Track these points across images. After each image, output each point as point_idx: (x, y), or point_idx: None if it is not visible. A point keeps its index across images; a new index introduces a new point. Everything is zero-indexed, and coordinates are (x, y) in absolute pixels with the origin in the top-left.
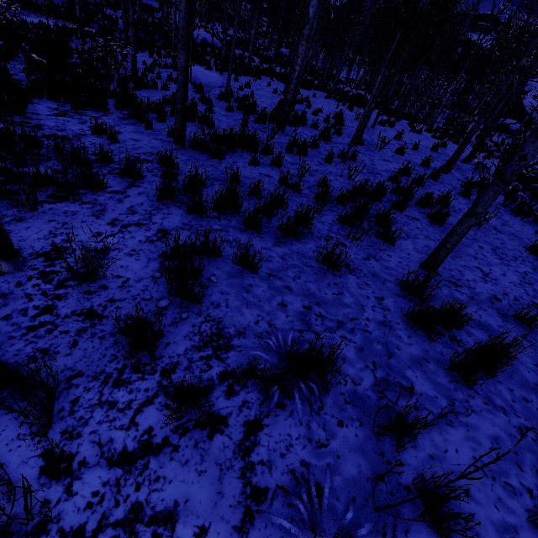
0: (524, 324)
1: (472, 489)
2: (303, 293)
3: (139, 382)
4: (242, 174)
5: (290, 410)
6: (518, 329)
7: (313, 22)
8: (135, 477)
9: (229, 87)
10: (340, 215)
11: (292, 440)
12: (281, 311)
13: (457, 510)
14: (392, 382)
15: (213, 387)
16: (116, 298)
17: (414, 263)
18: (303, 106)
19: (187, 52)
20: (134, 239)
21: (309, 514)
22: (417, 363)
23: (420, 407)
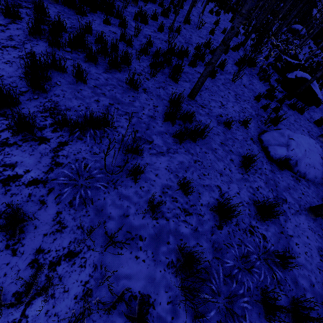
0: (227, 127)
1: (160, 174)
2: (112, 98)
3: (4, 121)
4: (96, 28)
5: (84, 141)
6: (222, 129)
7: None
8: None
9: None
10: (150, 62)
11: (82, 151)
12: (95, 103)
13: (149, 179)
14: (143, 138)
15: (46, 128)
16: None
17: (185, 94)
18: None
19: None
20: (10, 55)
21: (77, 169)
22: (160, 134)
23: (152, 148)
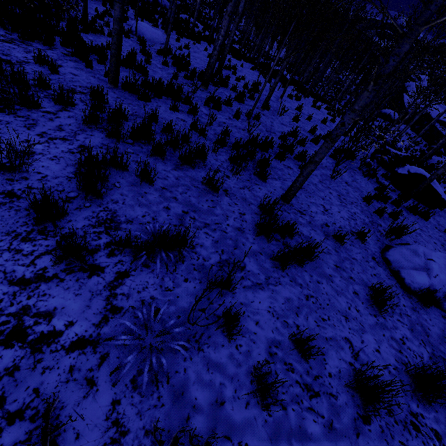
0: (338, 241)
1: (261, 322)
2: (185, 203)
3: (42, 241)
4: (162, 116)
5: (152, 269)
6: (333, 244)
7: (235, 1)
8: (28, 292)
9: (170, 46)
10: (231, 156)
11: (149, 285)
12: (164, 212)
13: (247, 330)
14: (231, 262)
15: (99, 250)
16: (34, 187)
17: (276, 196)
18: (230, 72)
19: (122, 5)
20: (58, 149)
21: (145, 319)
22: (253, 254)
23: (245, 278)
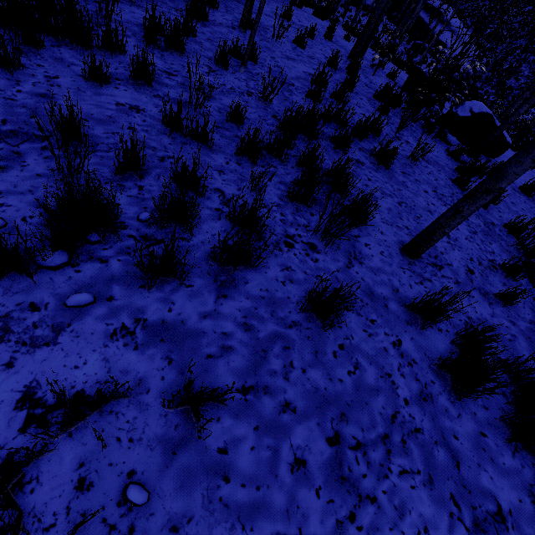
0: (504, 301)
1: None
2: (314, 405)
3: None
4: (81, 110)
5: None
6: (501, 310)
7: None
8: None
9: None
10: (292, 190)
11: None
12: (303, 487)
13: None
14: (483, 521)
15: None
16: None
17: (393, 248)
18: None
19: None
20: None
21: None
22: (480, 449)
23: None
